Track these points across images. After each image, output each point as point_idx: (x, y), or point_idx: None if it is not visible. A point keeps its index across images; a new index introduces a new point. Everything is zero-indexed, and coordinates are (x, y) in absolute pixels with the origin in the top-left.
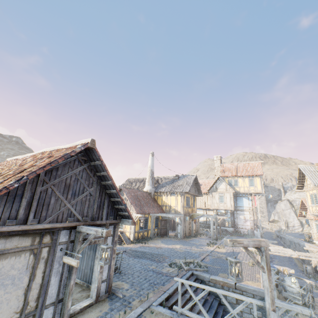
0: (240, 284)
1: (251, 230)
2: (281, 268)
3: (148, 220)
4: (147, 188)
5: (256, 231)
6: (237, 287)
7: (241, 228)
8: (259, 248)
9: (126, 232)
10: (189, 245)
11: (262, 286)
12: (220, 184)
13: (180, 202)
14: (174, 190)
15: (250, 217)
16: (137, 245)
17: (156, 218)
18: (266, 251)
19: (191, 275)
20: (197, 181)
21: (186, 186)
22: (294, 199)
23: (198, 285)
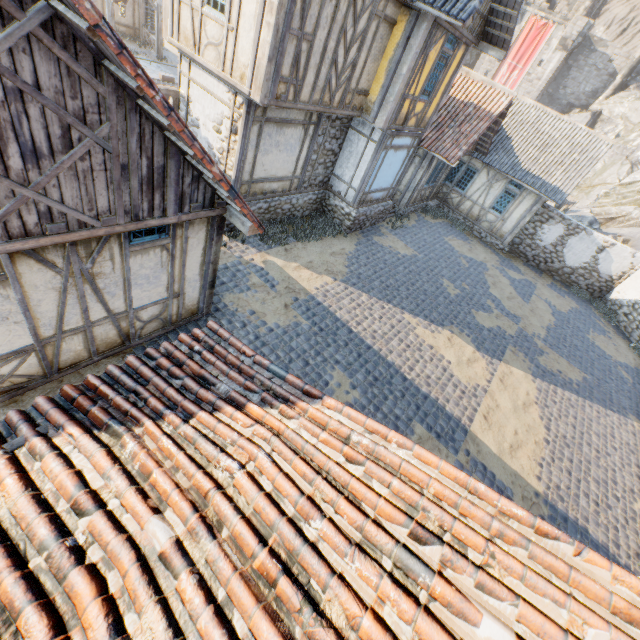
0: None
1: None
2: None
3: None
4: None
5: None
6: None
7: None
8: None
9: None
10: None
11: None
12: None
13: None
14: None
15: None
16: None
17: None
18: None
19: None
20: None
21: None
22: (611, 119)
23: None
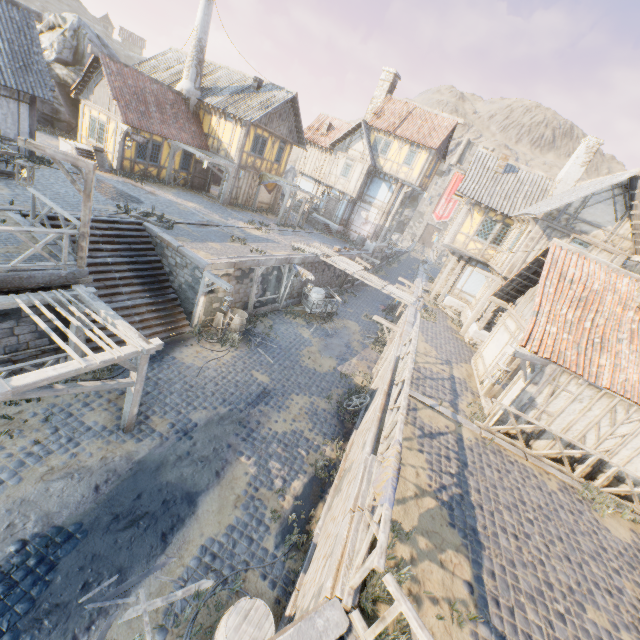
0: (182, 249)
1: (362, 238)
2: (302, 271)
3: (161, 150)
4: (184, 84)
5: (371, 242)
6: (179, 251)
7: (354, 231)
8: (80, 169)
9: (109, 154)
10: (215, 212)
11: (210, 259)
12: (359, 140)
13: (237, 140)
14: (234, 110)
15: (376, 219)
16: (121, 179)
17: (185, 155)
18: (89, 176)
19: (136, 224)
20: (298, 110)
21: (258, 111)
22: None
23: (45, 200)
